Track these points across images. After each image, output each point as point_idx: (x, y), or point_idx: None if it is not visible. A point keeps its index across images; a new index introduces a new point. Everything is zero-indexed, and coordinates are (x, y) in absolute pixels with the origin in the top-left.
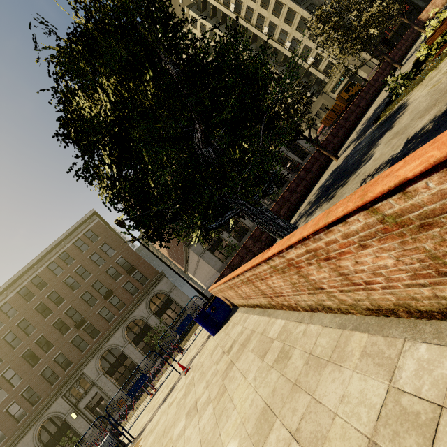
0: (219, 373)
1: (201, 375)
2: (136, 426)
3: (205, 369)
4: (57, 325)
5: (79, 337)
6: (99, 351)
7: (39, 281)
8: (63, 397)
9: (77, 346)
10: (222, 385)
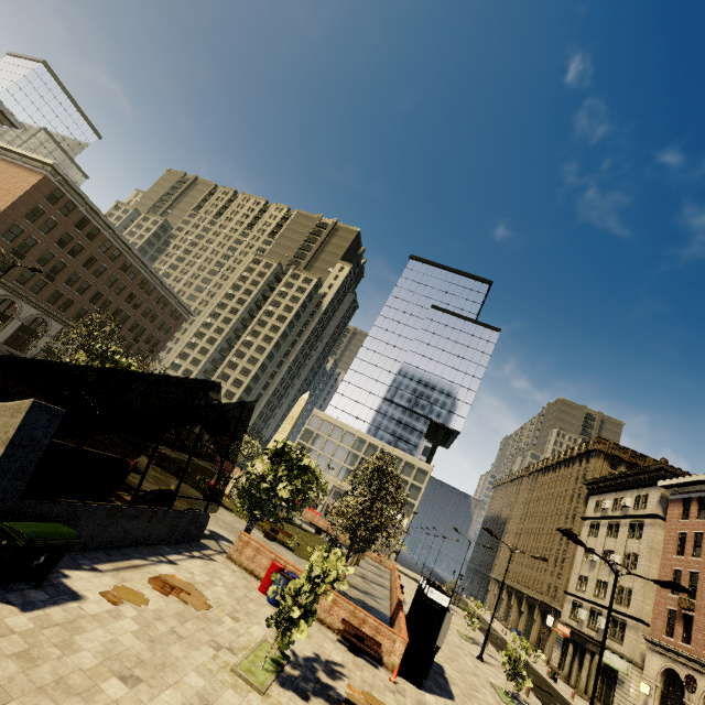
0: None
1: None
2: None
3: None
4: None
5: None
6: None
7: None
8: None
9: None
10: None
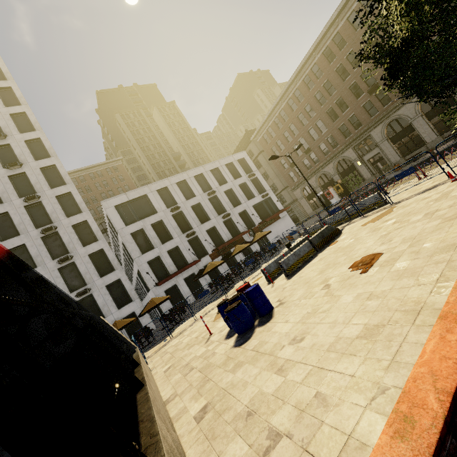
0: None
1: (456, 194)
2: (397, 195)
3: None
4: (352, 87)
5: (370, 103)
6: (386, 119)
7: (339, 39)
8: (353, 149)
9: (367, 111)
10: (456, 214)
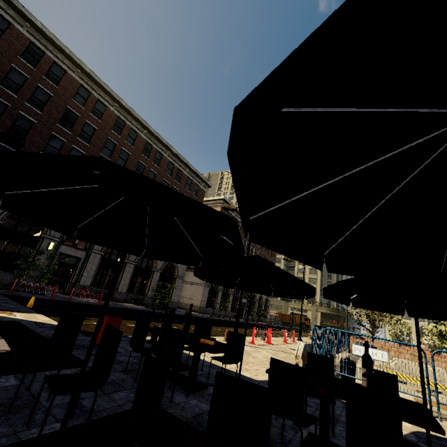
0: None
1: None
2: None
3: None
4: None
5: None
6: None
7: (158, 157)
8: None
9: None
10: None
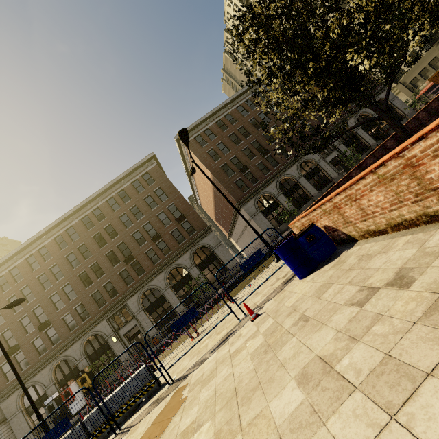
0: (396, 316)
1: (305, 321)
2: (174, 367)
3: (313, 313)
4: (110, 256)
5: (127, 271)
6: (142, 288)
7: (99, 213)
8: (108, 320)
9: (124, 279)
10: None
